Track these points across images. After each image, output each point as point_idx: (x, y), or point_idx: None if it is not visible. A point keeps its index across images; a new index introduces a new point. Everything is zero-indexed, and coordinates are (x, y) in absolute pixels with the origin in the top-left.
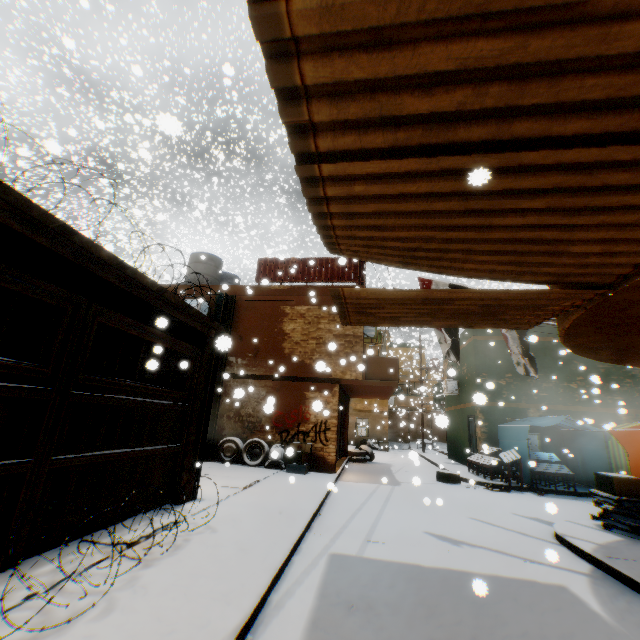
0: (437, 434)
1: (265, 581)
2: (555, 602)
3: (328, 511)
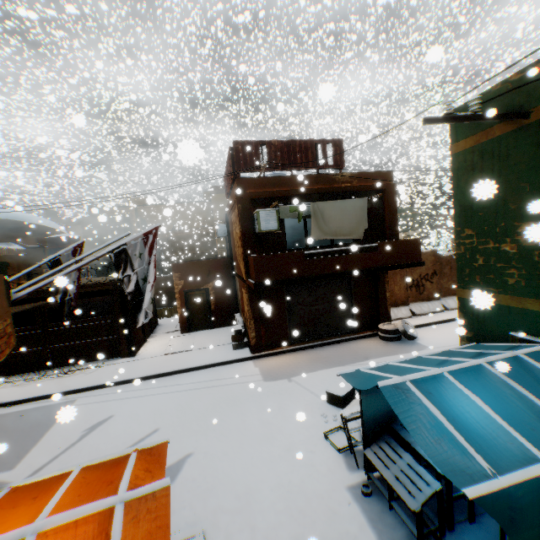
0: None
1: (33, 396)
2: None
3: (150, 381)
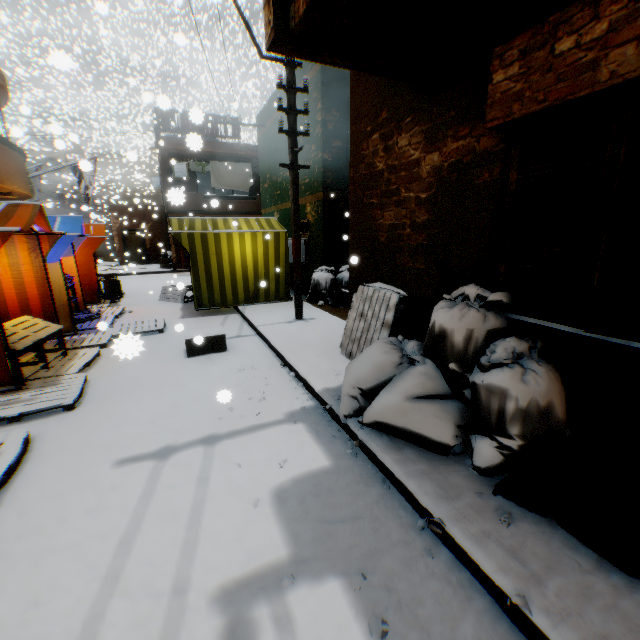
0: None
1: None
2: None
3: None
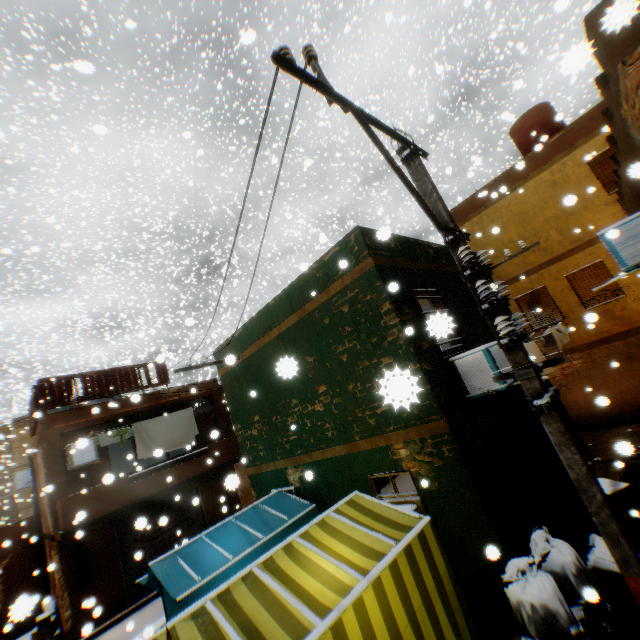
0: None
1: None
2: None
3: None
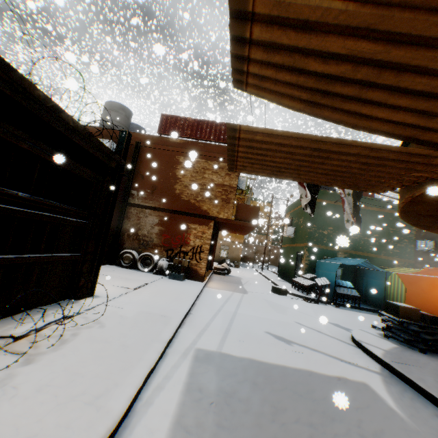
0: (272, 260)
1: (138, 382)
2: (364, 400)
3: (197, 311)
